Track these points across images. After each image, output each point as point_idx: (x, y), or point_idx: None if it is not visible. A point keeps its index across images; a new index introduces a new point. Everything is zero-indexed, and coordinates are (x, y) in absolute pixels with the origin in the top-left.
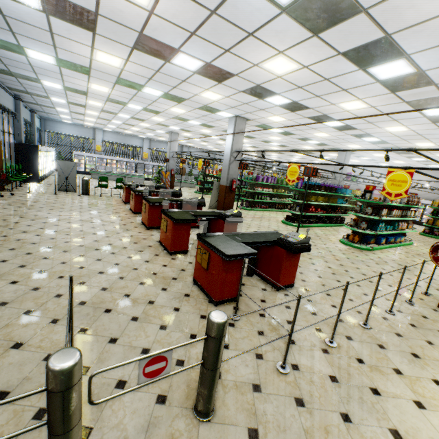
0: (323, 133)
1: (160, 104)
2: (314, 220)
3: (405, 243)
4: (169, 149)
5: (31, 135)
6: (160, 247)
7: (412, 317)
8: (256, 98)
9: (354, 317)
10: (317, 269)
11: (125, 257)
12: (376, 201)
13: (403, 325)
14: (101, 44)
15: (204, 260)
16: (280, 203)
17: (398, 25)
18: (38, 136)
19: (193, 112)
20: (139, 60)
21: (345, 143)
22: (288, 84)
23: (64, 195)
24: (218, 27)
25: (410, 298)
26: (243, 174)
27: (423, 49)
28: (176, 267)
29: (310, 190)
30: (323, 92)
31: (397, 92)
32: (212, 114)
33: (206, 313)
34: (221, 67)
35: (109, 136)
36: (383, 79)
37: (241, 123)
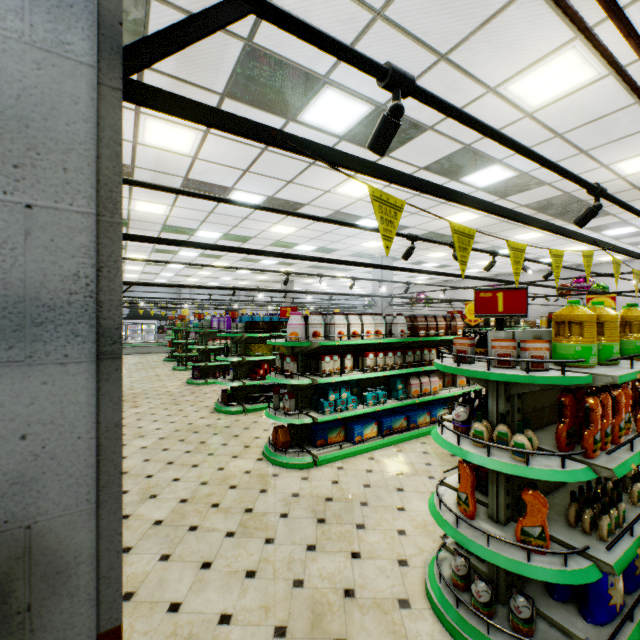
0: (279, 225)
1: None
2: (281, 392)
3: None
4: None
5: None
6: None
7: None
8: None
9: None
10: None
11: None
12: (296, 340)
13: None
14: None
15: None
16: None
17: None
18: None
19: None
20: None
21: (348, 239)
22: None
23: None
24: None
25: None
26: None
27: None
28: None
29: (249, 333)
30: None
31: None
32: None
33: None
34: None
35: None
36: None
37: None
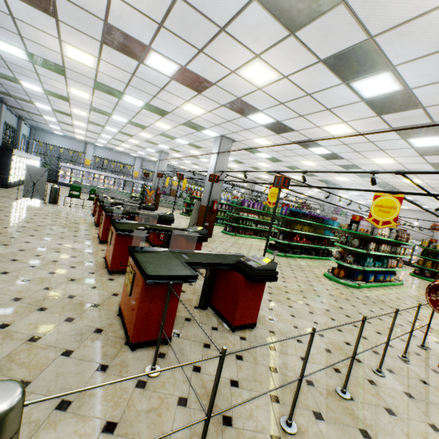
0: (310, 161)
1: (144, 117)
2: (299, 250)
3: (395, 283)
4: (157, 167)
5: (14, 141)
6: (102, 264)
7: (408, 381)
8: (239, 115)
9: (329, 379)
10: (292, 306)
11: (45, 272)
12: (363, 232)
13: (396, 394)
14: (67, 35)
15: (129, 282)
16: (266, 231)
17: (382, 23)
18: (26, 145)
19: (179, 128)
20: (112, 59)
21: (333, 174)
22: (269, 99)
23: (27, 201)
24: (186, 18)
25: (404, 353)
26: (230, 199)
27: (410, 59)
28: (108, 290)
29: (295, 217)
30: (306, 111)
31: (383, 115)
32: (198, 132)
33: (110, 362)
34: (198, 73)
35: (100, 151)
36: (367, 97)
37: (226, 144)
